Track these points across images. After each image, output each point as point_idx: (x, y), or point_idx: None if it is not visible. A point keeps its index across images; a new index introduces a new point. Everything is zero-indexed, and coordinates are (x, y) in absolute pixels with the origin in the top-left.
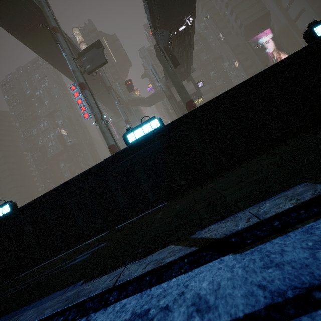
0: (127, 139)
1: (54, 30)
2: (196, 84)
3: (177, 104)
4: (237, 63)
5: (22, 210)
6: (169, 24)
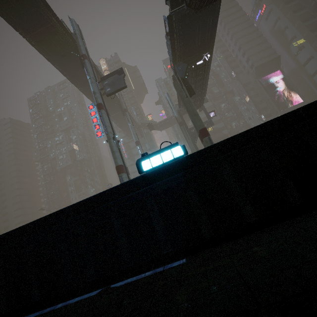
0: (140, 166)
1: (83, 57)
2: (208, 113)
3: (188, 130)
4: (248, 98)
5: (1, 239)
6: (188, 58)
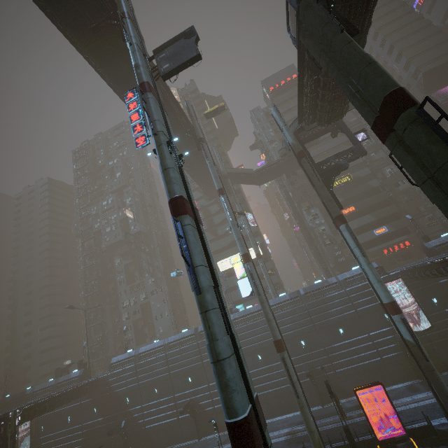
0: None
1: (123, 16)
2: (353, 134)
3: (315, 166)
4: None
5: None
6: None
